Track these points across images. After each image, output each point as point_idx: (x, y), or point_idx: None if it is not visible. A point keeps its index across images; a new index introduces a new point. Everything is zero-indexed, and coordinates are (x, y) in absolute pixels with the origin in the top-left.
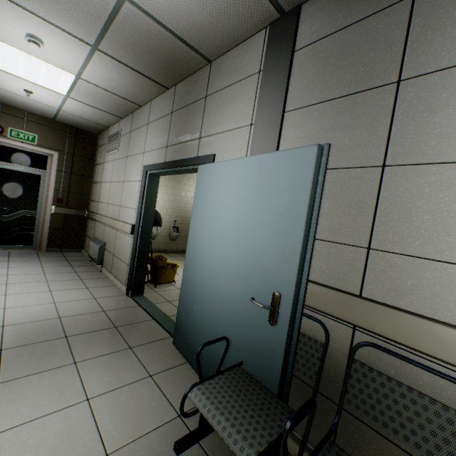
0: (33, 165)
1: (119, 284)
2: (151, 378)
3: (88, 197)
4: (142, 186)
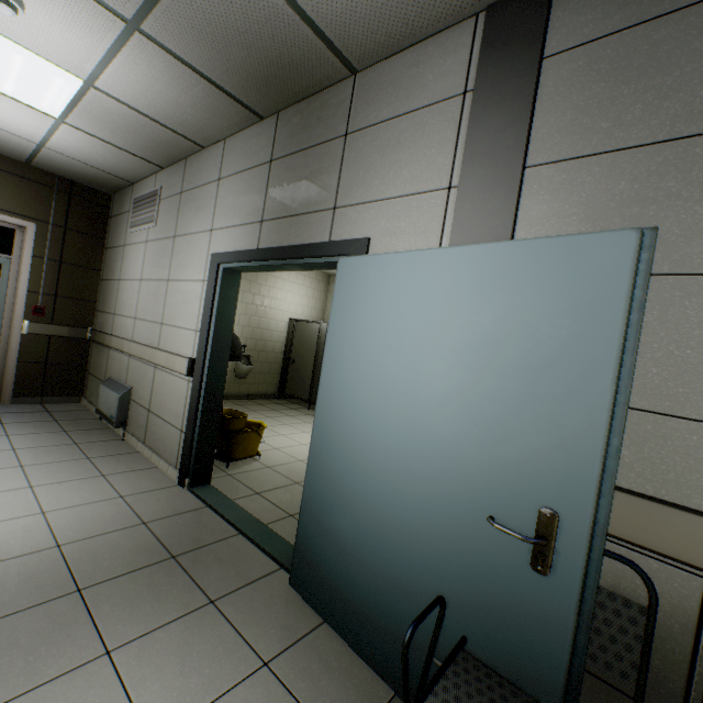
0: None
1: (162, 465)
2: (268, 670)
3: (93, 304)
4: (209, 290)
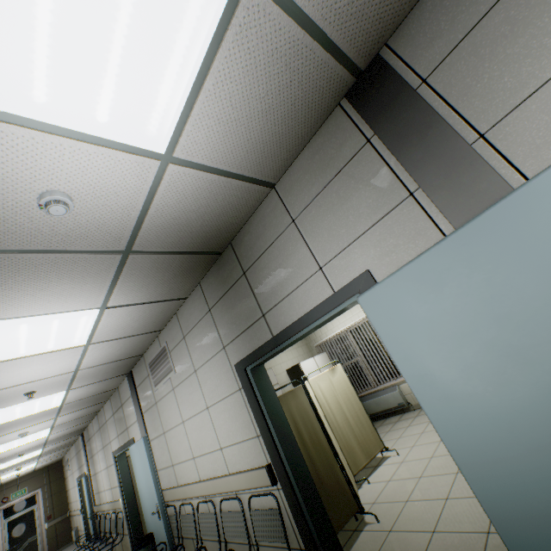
0: (28, 506)
1: None
2: None
3: (67, 502)
4: (78, 487)
